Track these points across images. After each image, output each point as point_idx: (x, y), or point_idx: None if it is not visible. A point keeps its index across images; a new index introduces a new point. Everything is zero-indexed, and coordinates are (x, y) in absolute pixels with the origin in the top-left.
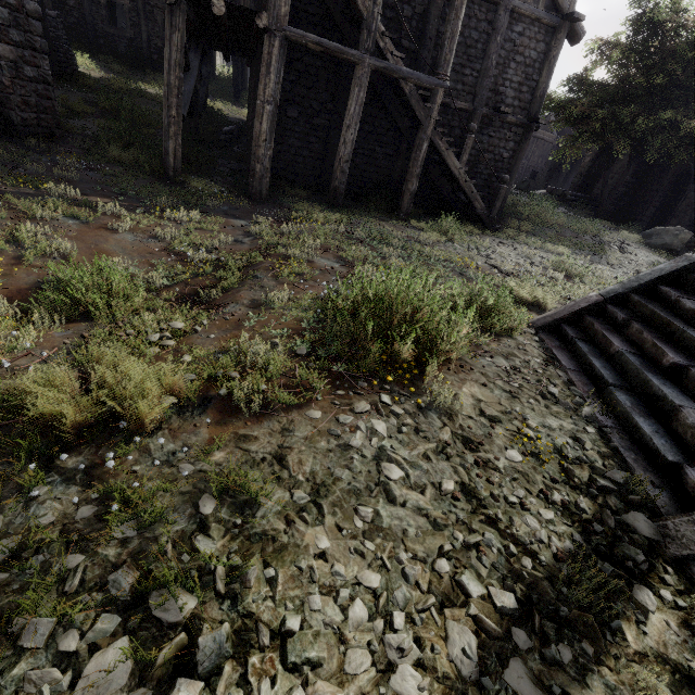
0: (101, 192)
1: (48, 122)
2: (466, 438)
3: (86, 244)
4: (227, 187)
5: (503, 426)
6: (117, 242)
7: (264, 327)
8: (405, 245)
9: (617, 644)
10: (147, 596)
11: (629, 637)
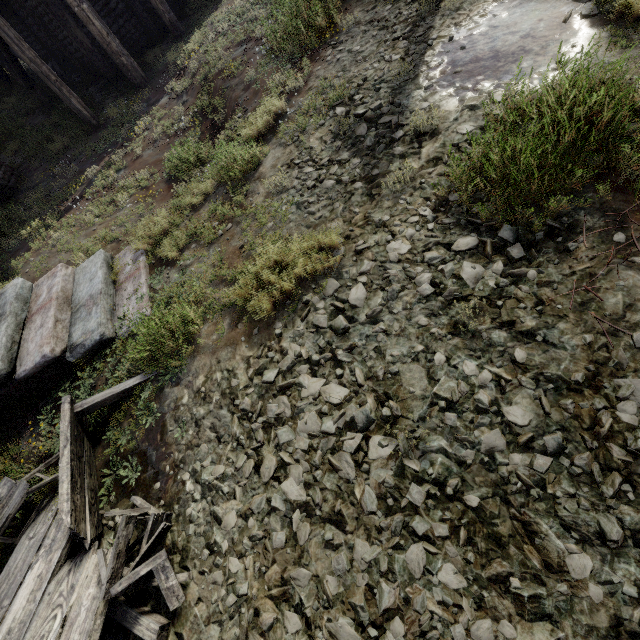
0: (97, 160)
1: (7, 171)
2: (369, 22)
3: (146, 168)
4: (124, 96)
5: (378, 6)
6: (151, 157)
7: (265, 82)
8: (253, 3)
9: (440, 8)
10: (332, 107)
11: (443, 4)
